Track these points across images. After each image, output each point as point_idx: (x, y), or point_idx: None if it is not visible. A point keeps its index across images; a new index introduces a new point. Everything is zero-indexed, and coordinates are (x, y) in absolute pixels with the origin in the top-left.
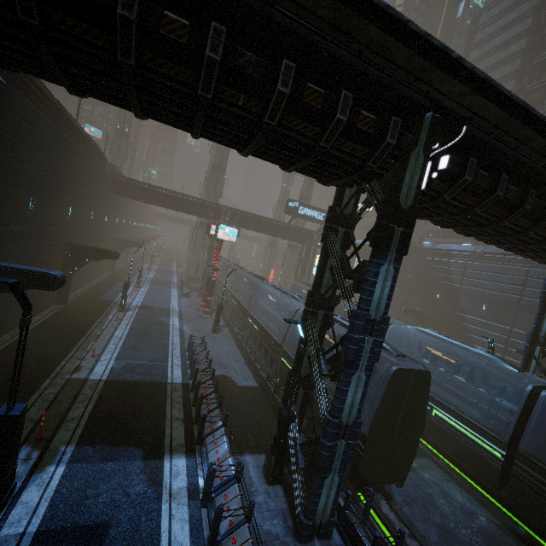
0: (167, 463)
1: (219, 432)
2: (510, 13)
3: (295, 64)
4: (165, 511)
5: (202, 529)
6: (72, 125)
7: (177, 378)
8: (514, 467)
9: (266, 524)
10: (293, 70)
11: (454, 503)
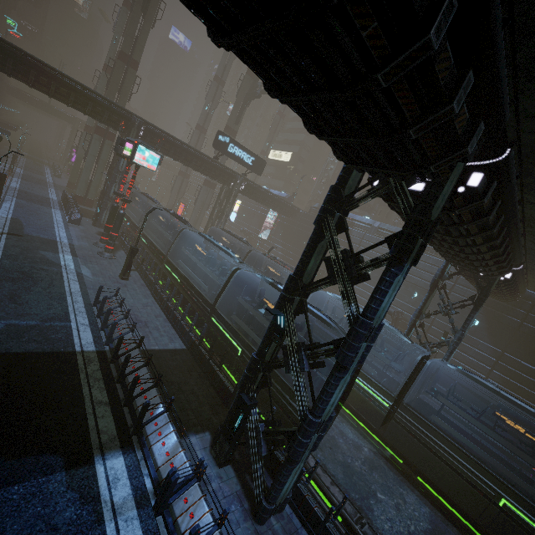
0: (100, 468)
1: (162, 418)
2: None
3: (458, 4)
4: (112, 534)
5: None
6: None
7: (88, 344)
8: (396, 414)
9: None
10: (453, 13)
11: (348, 441)
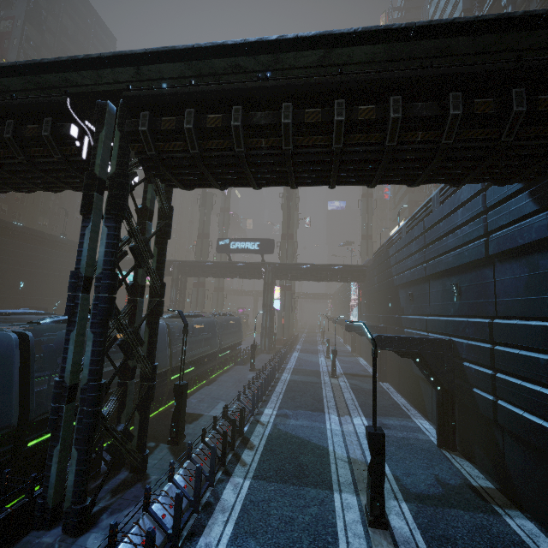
0: None
1: None
2: None
3: None
4: None
5: None
6: (16, 231)
7: None
8: None
9: None
10: None
11: None
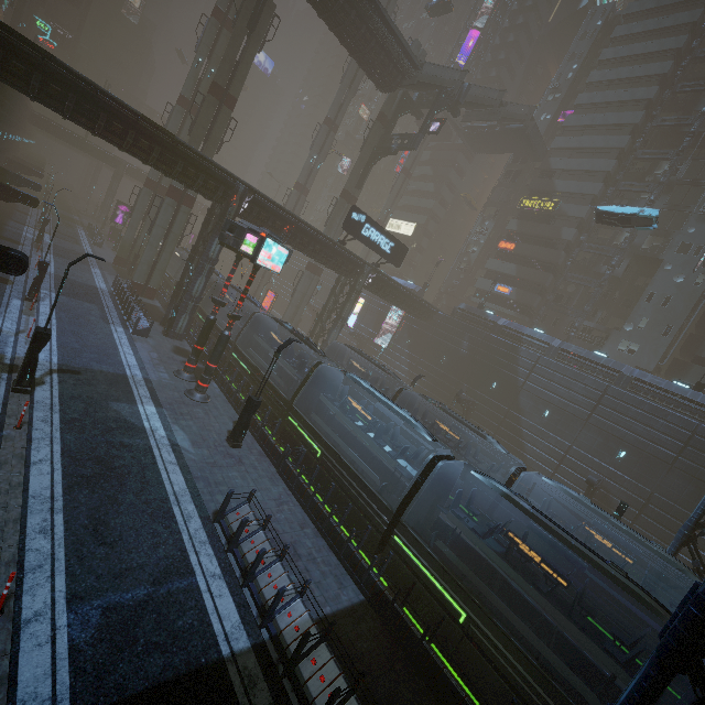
0: None
1: None
2: (652, 41)
3: None
4: None
5: None
6: None
7: (236, 630)
8: None
9: None
10: None
11: None
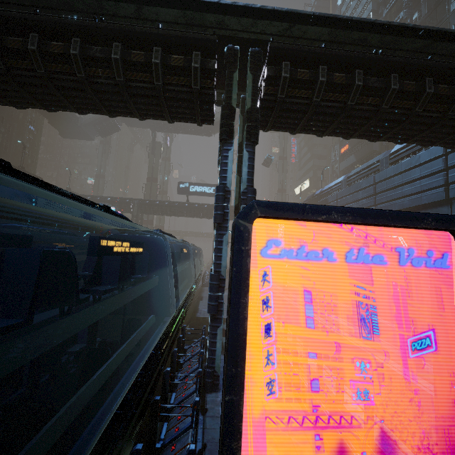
0: None
1: None
2: None
3: None
4: None
5: None
6: None
7: None
8: None
9: None
10: None
11: None
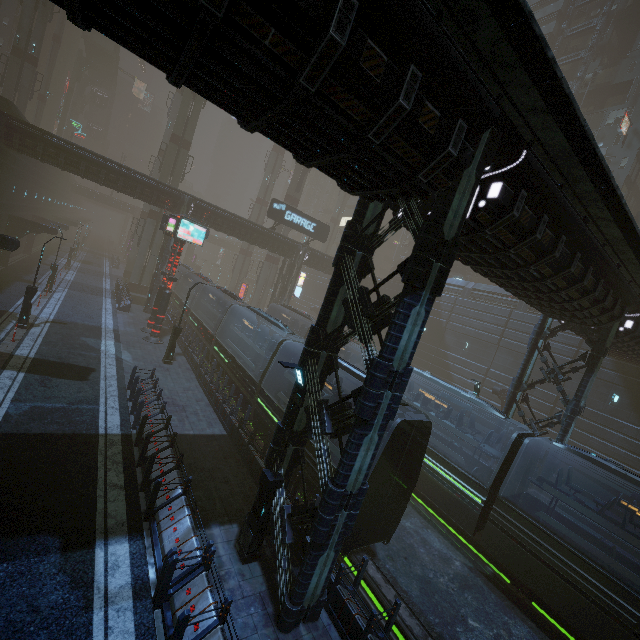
0: (100, 553)
1: (178, 502)
2: None
3: (358, 2)
4: (99, 624)
5: (155, 639)
6: None
7: (114, 427)
8: (492, 513)
9: (241, 616)
10: (355, 11)
11: (433, 551)
